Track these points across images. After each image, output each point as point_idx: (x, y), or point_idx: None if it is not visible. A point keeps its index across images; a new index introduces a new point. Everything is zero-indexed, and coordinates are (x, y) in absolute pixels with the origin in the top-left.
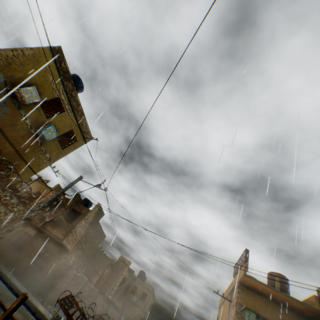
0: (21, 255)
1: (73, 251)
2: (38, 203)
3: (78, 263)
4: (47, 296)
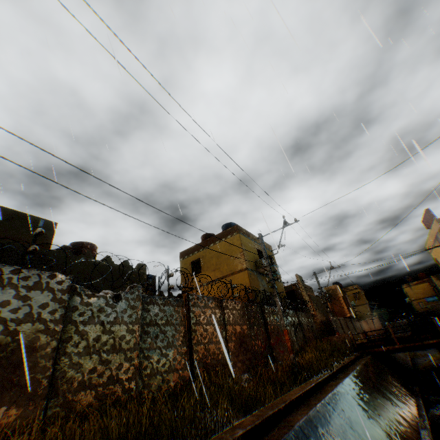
0: None
1: (316, 312)
2: None
3: (321, 316)
4: None
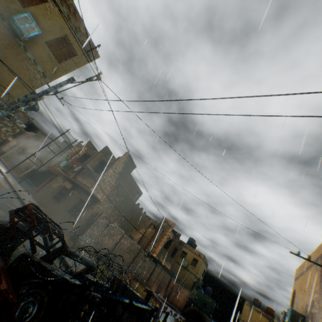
0: (59, 206)
1: (105, 202)
2: (68, 156)
3: (114, 217)
4: (77, 241)
